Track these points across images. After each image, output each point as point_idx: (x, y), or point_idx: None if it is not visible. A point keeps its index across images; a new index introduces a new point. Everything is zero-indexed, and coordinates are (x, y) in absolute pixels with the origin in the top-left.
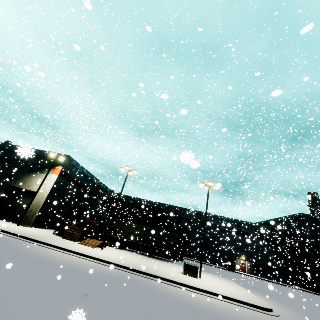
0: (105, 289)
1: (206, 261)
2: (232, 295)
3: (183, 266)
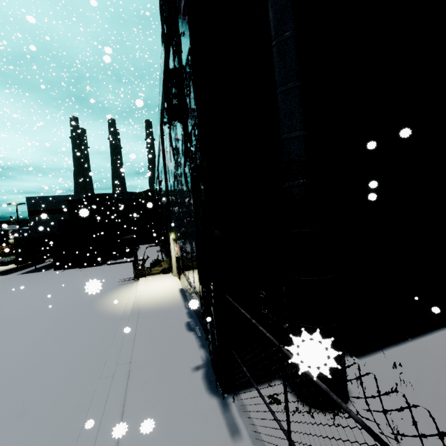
0: None
1: None
2: None
3: None
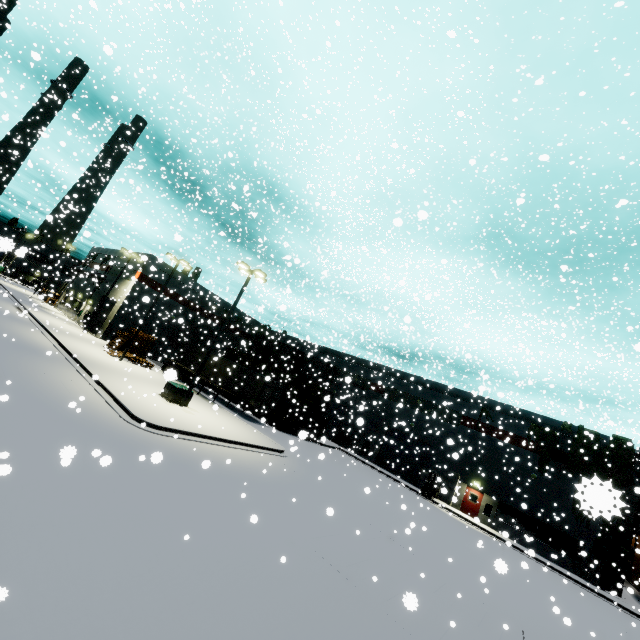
0: None
1: (393, 470)
2: (141, 405)
3: (236, 417)
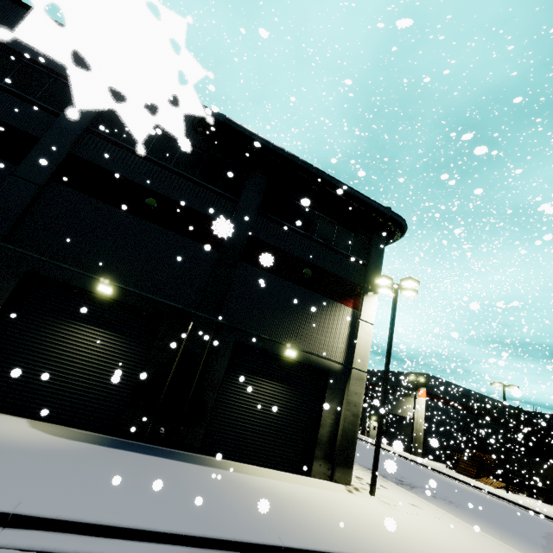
0: (488, 504)
1: None
2: None
3: None
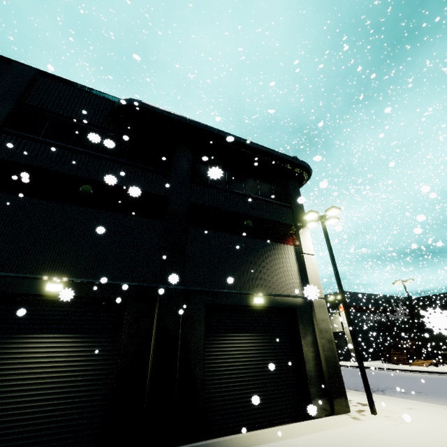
0: (438, 382)
1: None
2: None
3: None
